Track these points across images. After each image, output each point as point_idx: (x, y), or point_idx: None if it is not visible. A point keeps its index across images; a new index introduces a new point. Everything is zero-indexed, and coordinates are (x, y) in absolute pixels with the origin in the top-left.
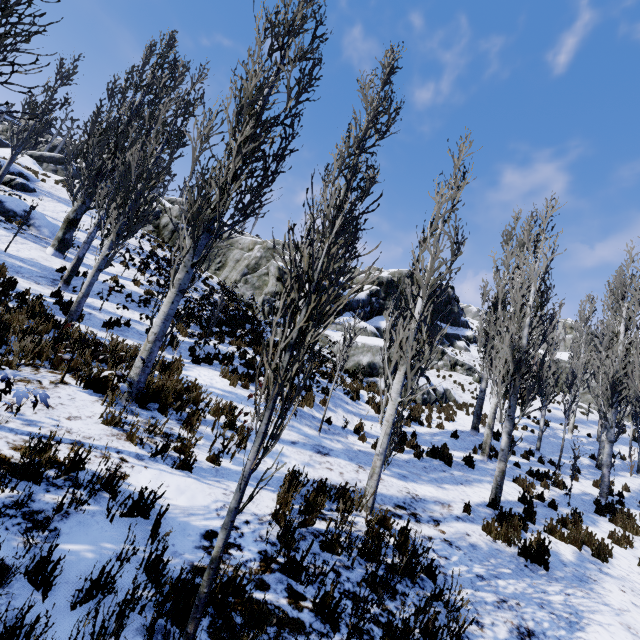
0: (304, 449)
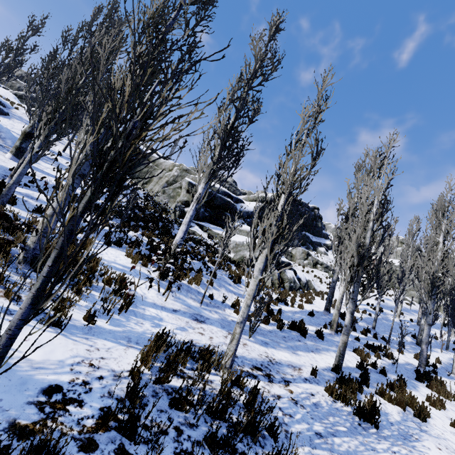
0: (183, 316)
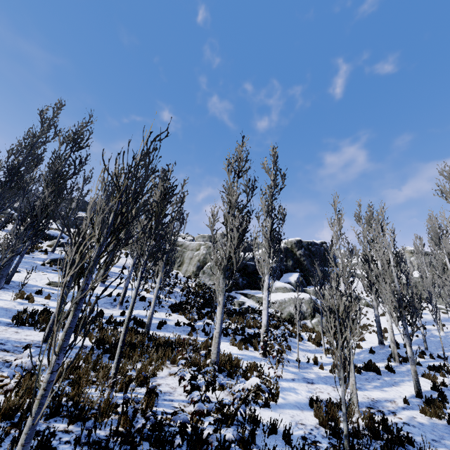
0: (300, 382)
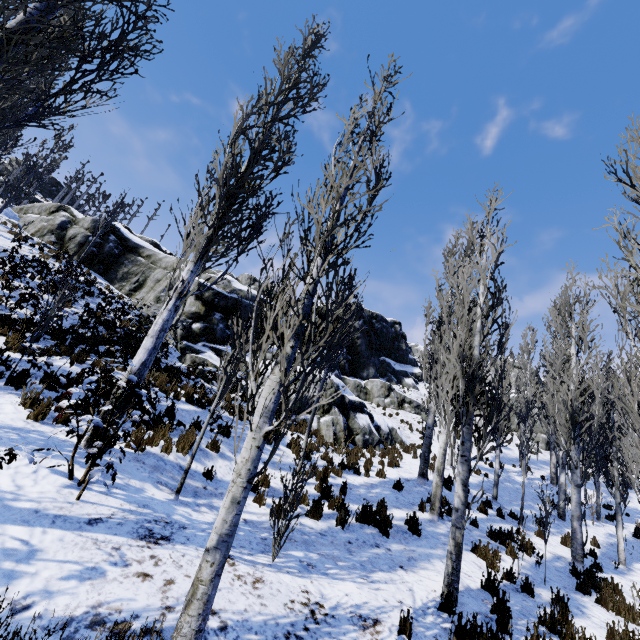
0: (111, 533)
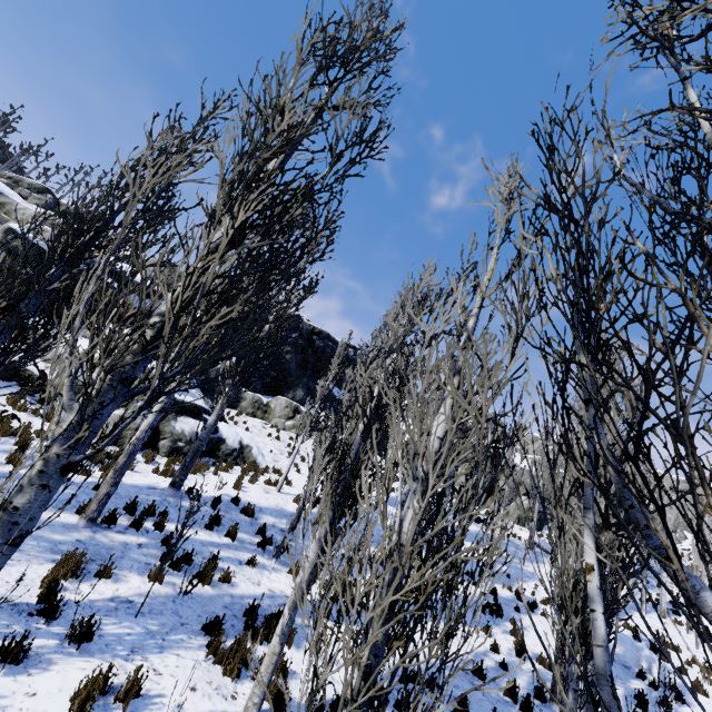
0: None
